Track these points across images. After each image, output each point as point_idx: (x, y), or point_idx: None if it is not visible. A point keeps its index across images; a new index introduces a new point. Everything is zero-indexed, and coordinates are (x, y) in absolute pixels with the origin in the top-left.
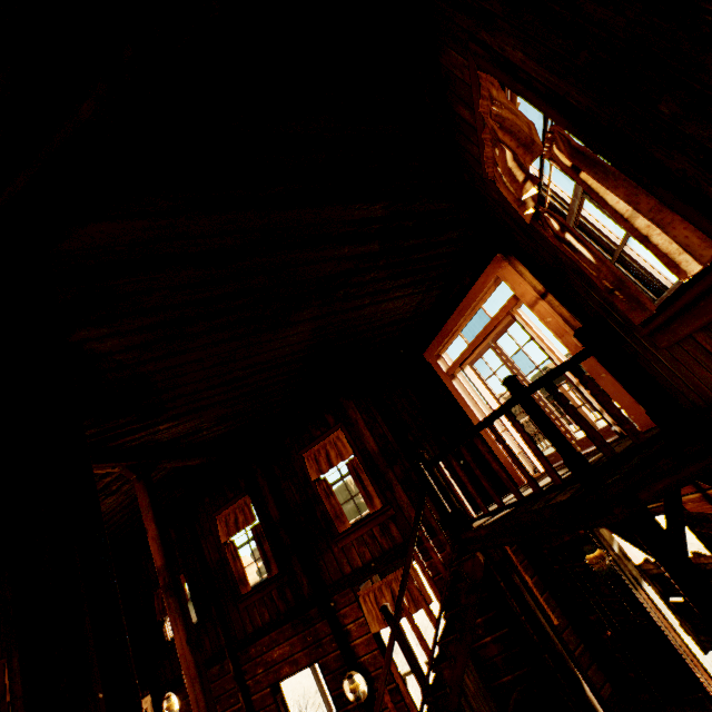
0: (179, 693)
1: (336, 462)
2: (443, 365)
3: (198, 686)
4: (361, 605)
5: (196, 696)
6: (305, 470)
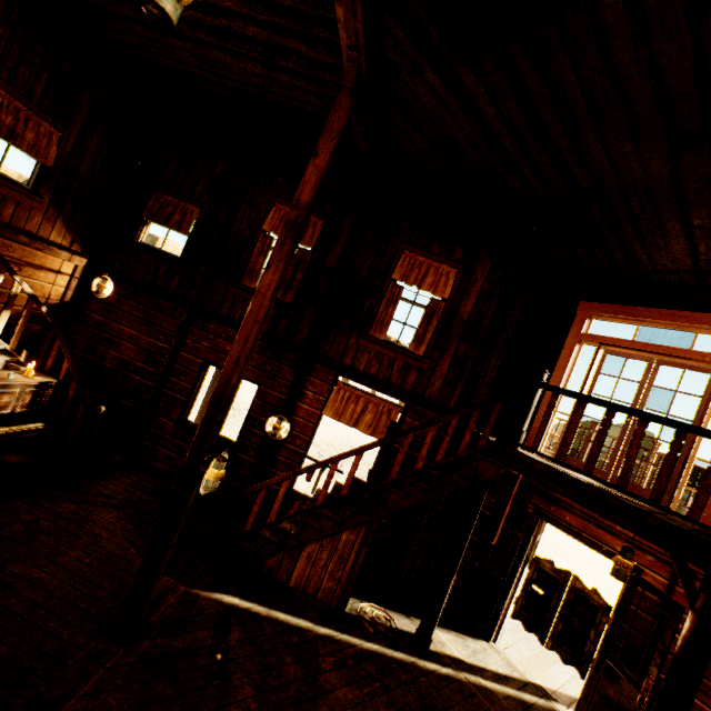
0: (116, 286)
1: (427, 288)
2: (585, 327)
3: (256, 331)
4: (331, 390)
5: (249, 336)
6: (394, 262)
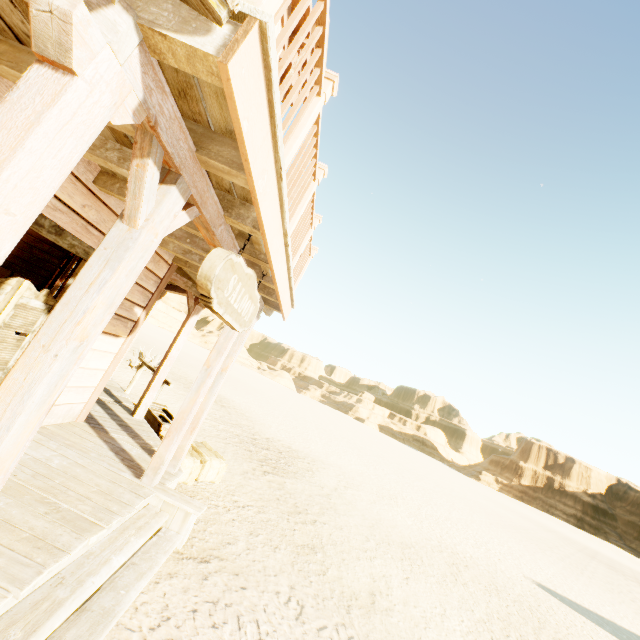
0: None
1: None
2: None
3: None
4: None
5: None
6: None
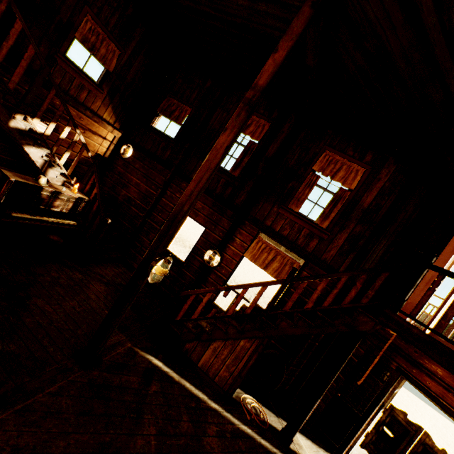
0: (134, 152)
1: (338, 179)
2: None
3: (208, 175)
4: (253, 241)
5: (202, 177)
6: (316, 158)
